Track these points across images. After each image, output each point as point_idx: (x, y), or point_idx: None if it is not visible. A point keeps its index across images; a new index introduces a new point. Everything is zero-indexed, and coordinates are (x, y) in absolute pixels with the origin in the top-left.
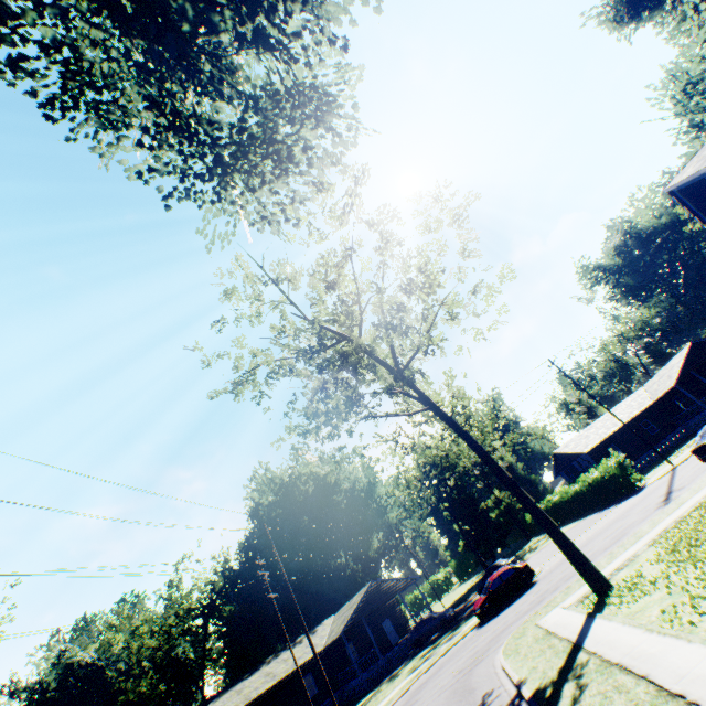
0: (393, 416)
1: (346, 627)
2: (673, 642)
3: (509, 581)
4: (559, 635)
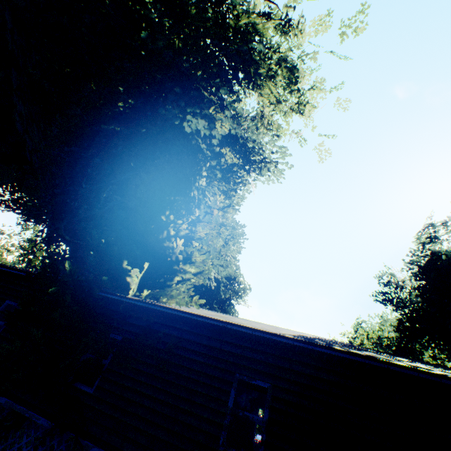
0: None
1: None
2: None
3: None
4: None
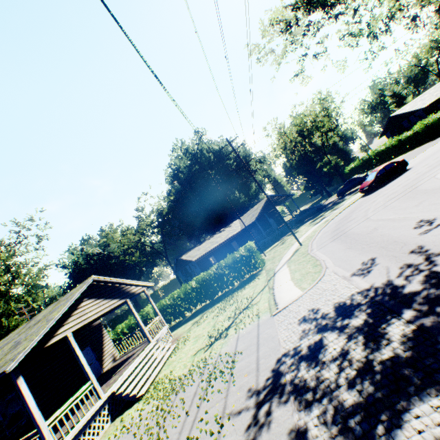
0: None
1: (257, 217)
2: None
3: (390, 170)
4: None
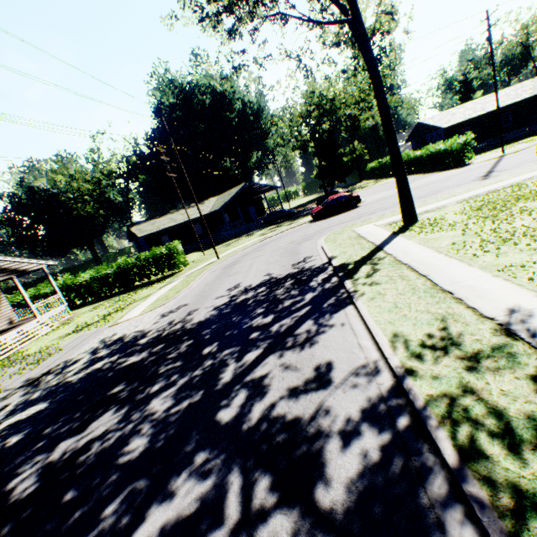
0: (307, 22)
1: (225, 205)
2: (456, 263)
3: (341, 203)
4: (368, 240)
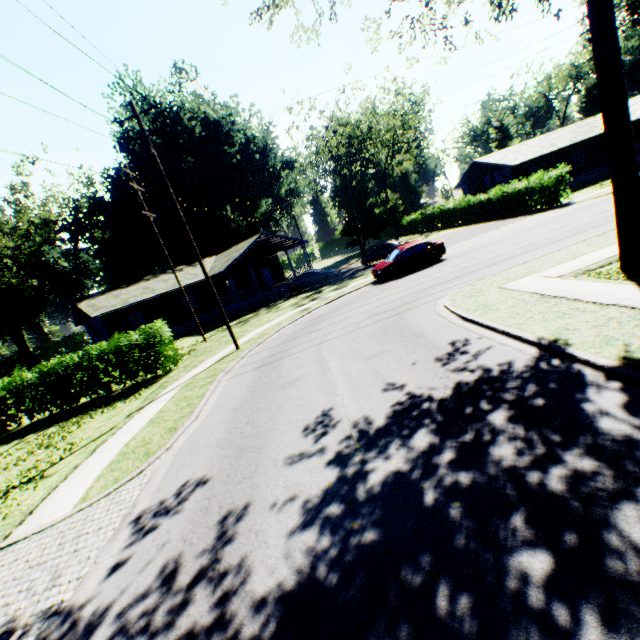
0: None
1: (231, 266)
2: None
3: (420, 254)
4: (590, 302)
